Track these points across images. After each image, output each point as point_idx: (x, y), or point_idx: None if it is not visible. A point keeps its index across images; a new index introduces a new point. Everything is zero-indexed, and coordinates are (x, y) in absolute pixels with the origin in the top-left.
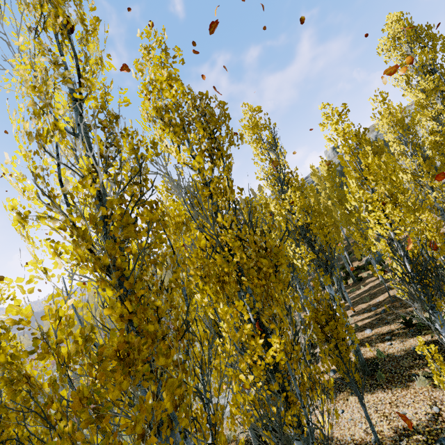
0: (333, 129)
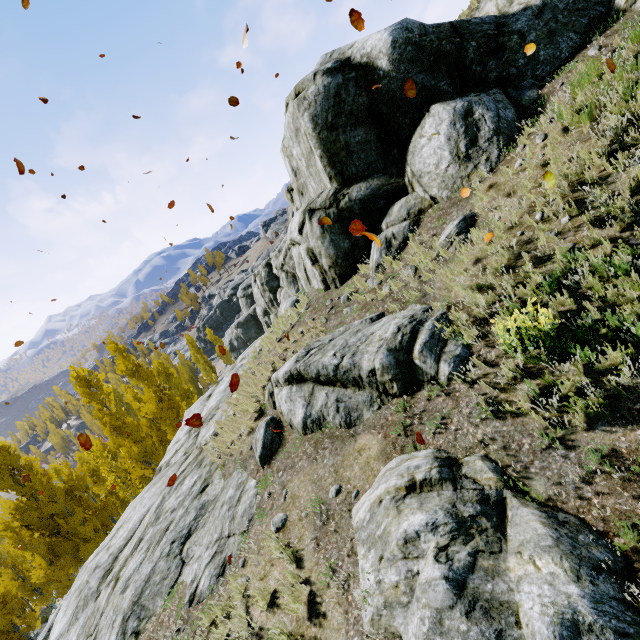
0: None
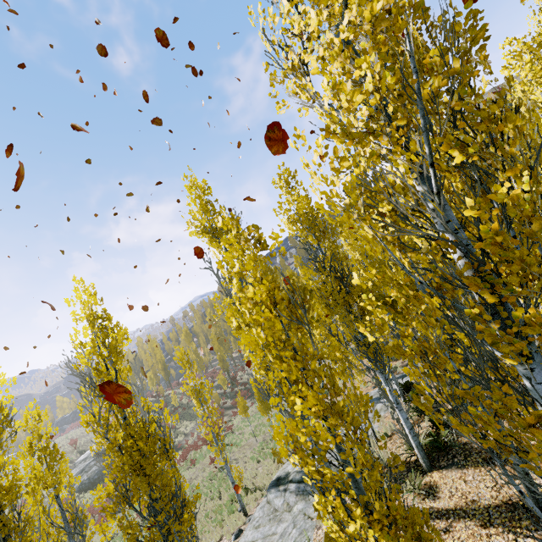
0: (527, 70)
